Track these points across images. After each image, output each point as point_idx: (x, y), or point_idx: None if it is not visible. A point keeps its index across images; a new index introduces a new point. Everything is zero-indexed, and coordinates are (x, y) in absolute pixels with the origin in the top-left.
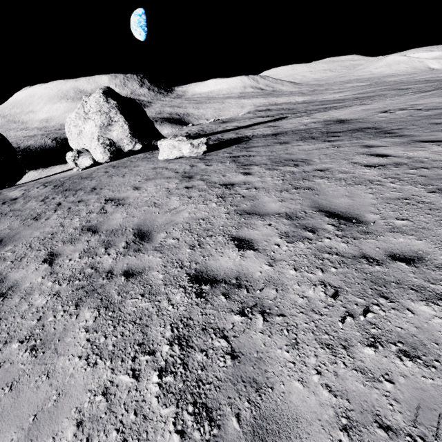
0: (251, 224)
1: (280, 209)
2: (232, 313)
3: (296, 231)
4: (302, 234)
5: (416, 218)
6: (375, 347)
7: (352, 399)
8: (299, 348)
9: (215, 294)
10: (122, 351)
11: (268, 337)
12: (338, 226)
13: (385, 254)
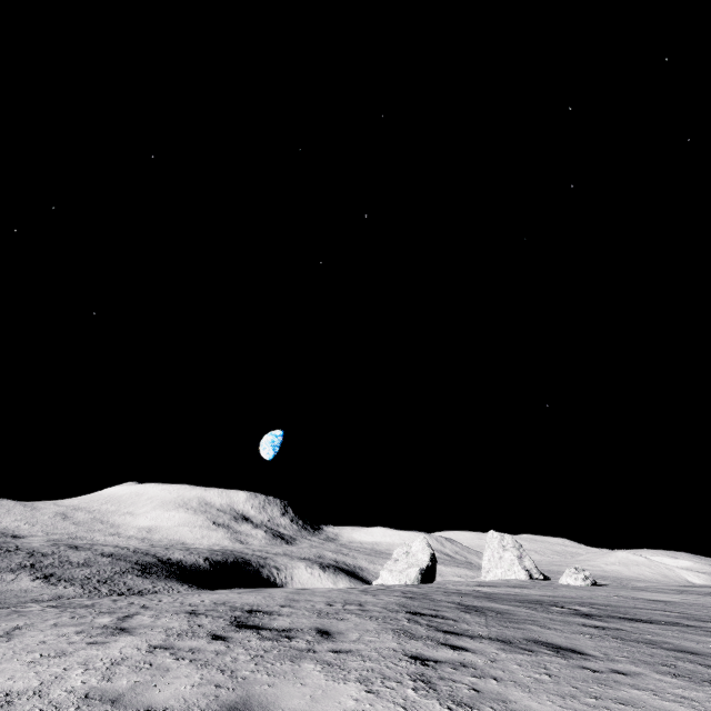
0: None
1: None
2: None
3: None
4: None
5: None
6: None
7: None
8: None
9: None
10: None
11: None
12: None
13: None
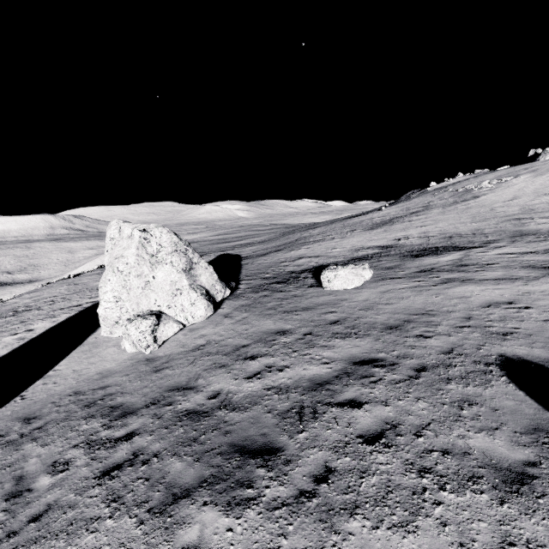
0: None
1: None
2: None
3: None
4: None
5: None
6: None
7: None
8: None
9: None
10: None
11: None
12: None
13: None
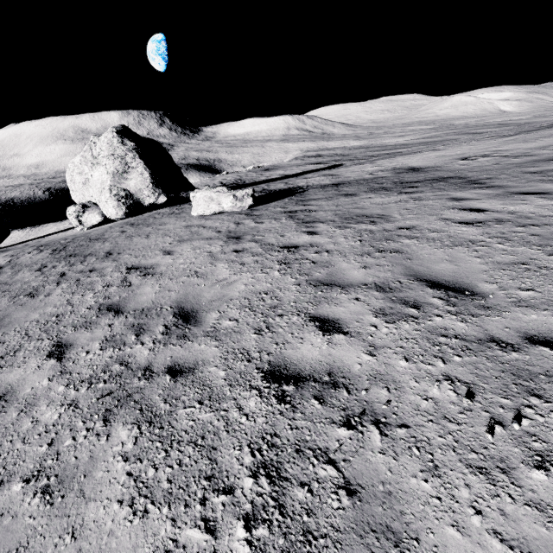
0: (333, 299)
1: (365, 278)
2: (334, 424)
3: (394, 307)
4: (403, 311)
5: (544, 288)
6: (545, 468)
7: (537, 552)
8: (440, 474)
9: (303, 398)
10: (184, 489)
11: (394, 459)
12: (447, 299)
13: (519, 336)
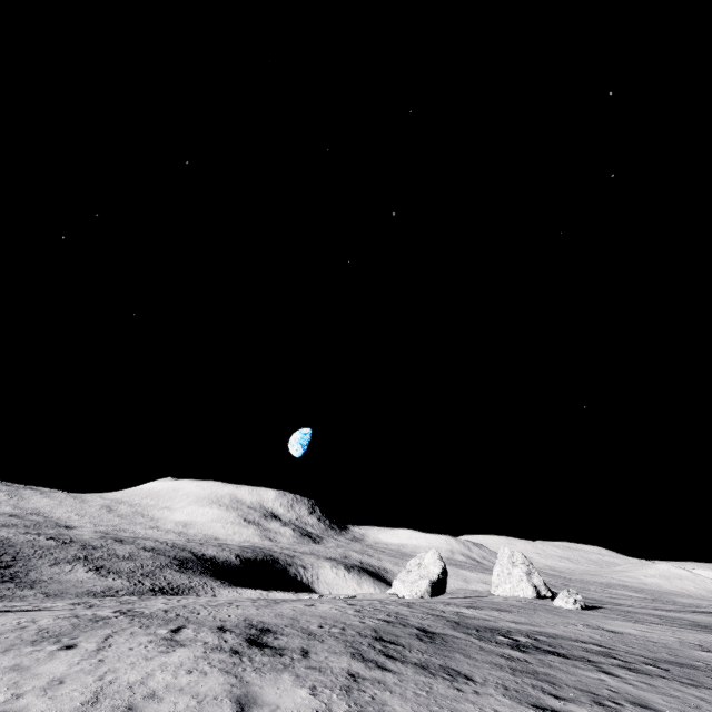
0: None
1: None
2: None
3: None
4: None
5: None
6: None
7: None
8: None
9: None
10: None
11: None
12: None
13: None
